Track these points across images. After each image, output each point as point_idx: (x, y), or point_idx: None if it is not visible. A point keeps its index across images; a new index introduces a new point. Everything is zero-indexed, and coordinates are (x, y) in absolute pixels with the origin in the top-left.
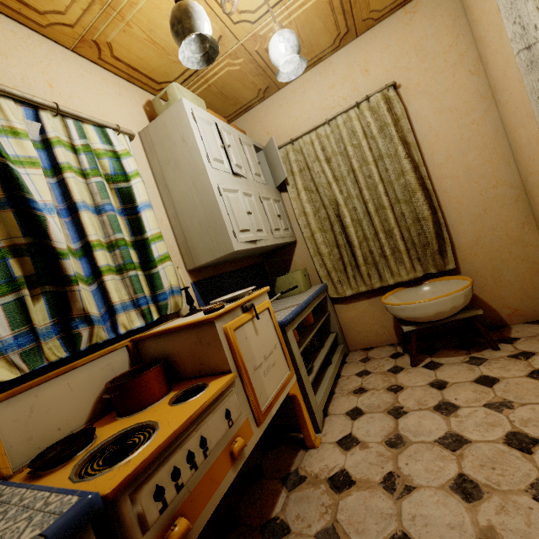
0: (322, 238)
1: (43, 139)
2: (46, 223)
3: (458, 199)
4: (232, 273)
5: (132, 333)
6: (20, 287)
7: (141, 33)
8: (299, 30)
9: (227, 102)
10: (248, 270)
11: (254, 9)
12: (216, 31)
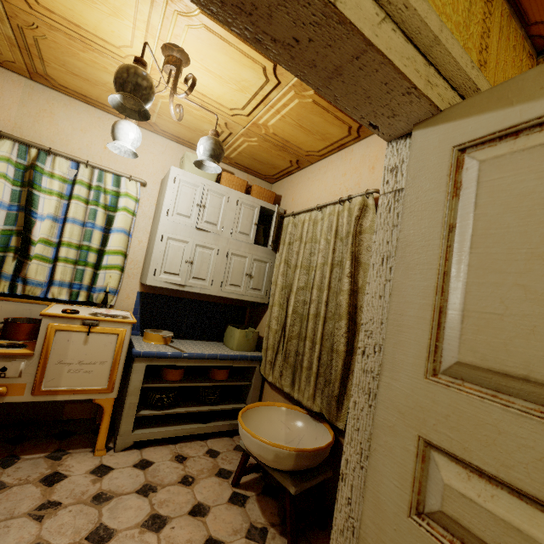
0: (278, 314)
1: (74, 179)
2: (34, 225)
3: None
4: (191, 301)
5: (68, 301)
6: (9, 251)
7: (170, 119)
8: (298, 122)
9: (265, 165)
10: (217, 306)
11: (242, 107)
12: (221, 120)
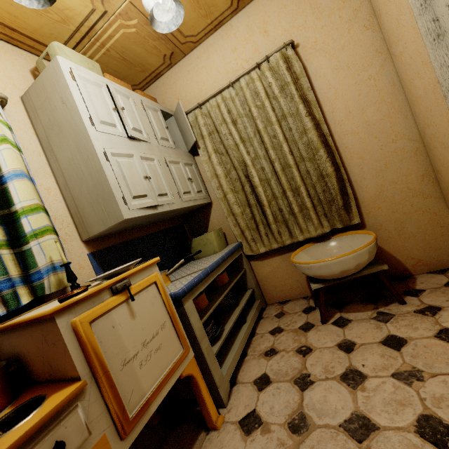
0: (235, 199)
1: None
2: None
3: (360, 154)
4: (143, 238)
5: None
6: None
7: None
8: None
9: (133, 68)
10: (164, 233)
11: None
12: None
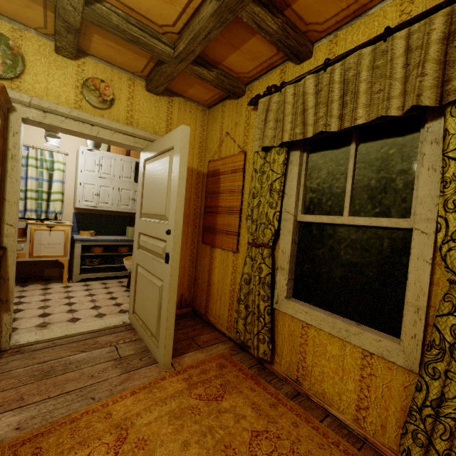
0: None
1: (27, 156)
2: None
3: None
4: (105, 215)
5: (36, 219)
6: None
7: None
8: None
9: None
10: (121, 218)
11: None
12: None
